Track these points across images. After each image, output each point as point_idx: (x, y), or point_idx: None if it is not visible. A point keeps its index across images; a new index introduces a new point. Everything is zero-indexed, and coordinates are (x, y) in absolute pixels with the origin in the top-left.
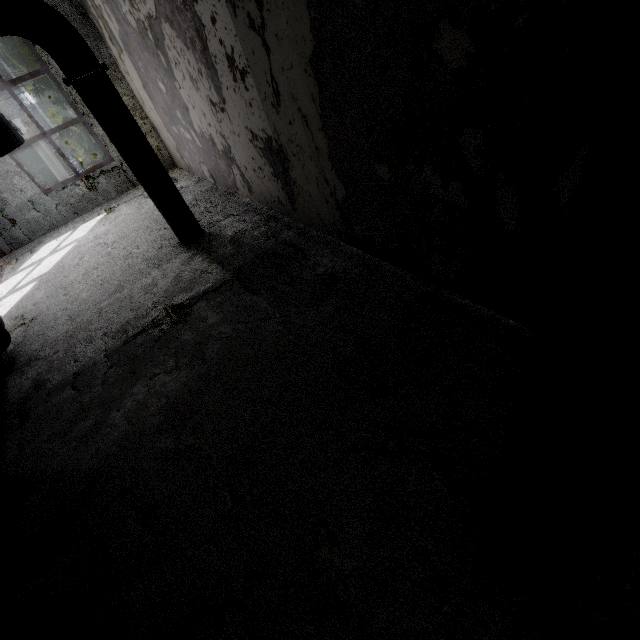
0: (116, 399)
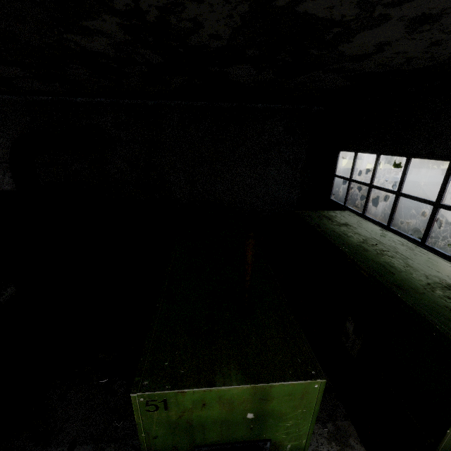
0: None
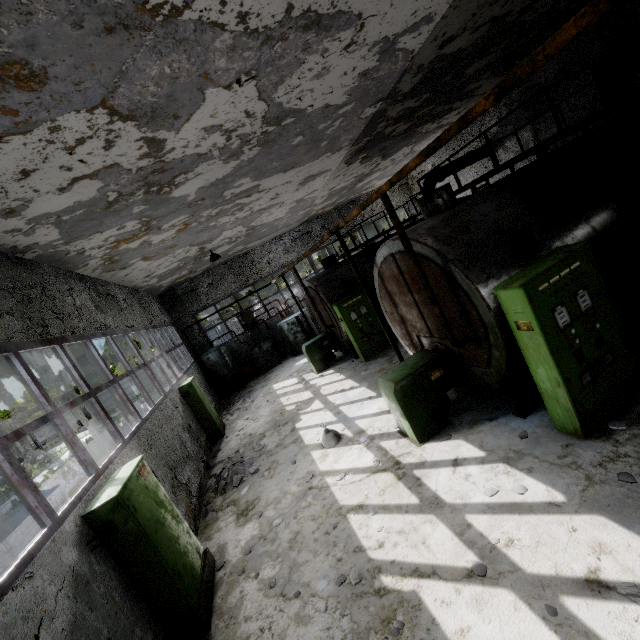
0: None
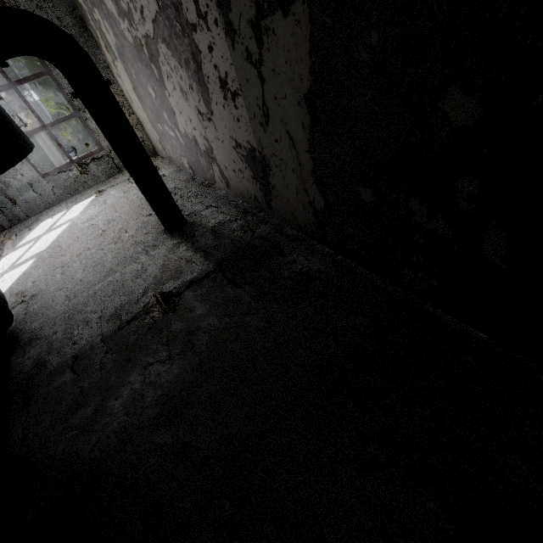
0: (114, 387)
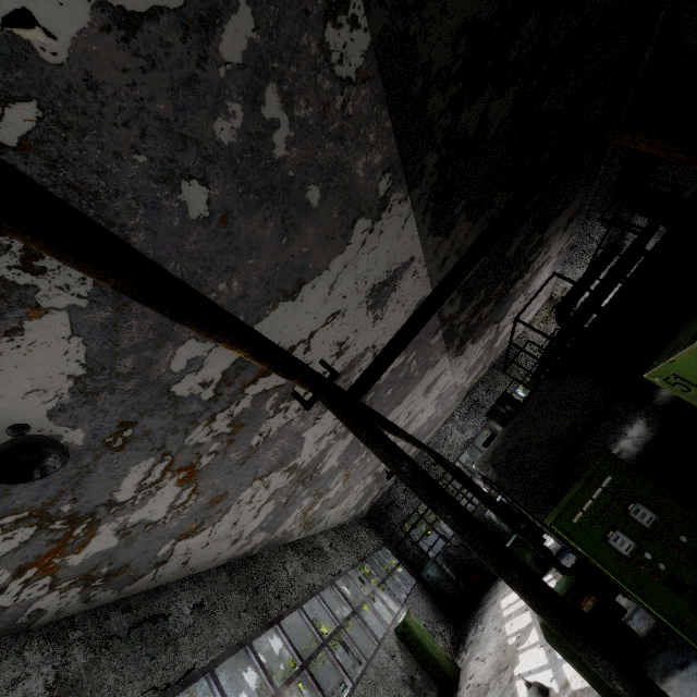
0: None
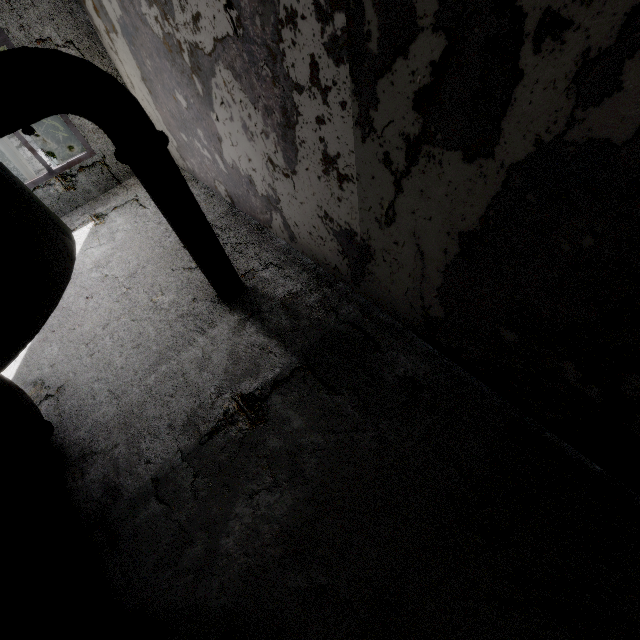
0: (219, 521)
